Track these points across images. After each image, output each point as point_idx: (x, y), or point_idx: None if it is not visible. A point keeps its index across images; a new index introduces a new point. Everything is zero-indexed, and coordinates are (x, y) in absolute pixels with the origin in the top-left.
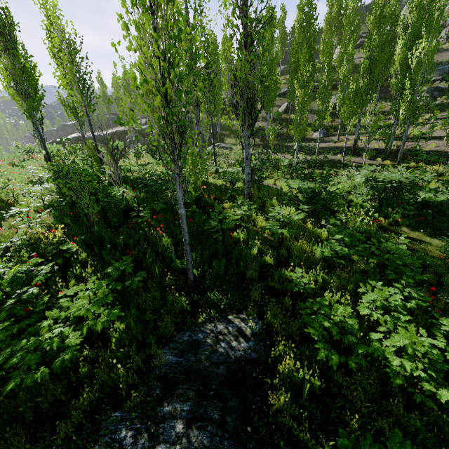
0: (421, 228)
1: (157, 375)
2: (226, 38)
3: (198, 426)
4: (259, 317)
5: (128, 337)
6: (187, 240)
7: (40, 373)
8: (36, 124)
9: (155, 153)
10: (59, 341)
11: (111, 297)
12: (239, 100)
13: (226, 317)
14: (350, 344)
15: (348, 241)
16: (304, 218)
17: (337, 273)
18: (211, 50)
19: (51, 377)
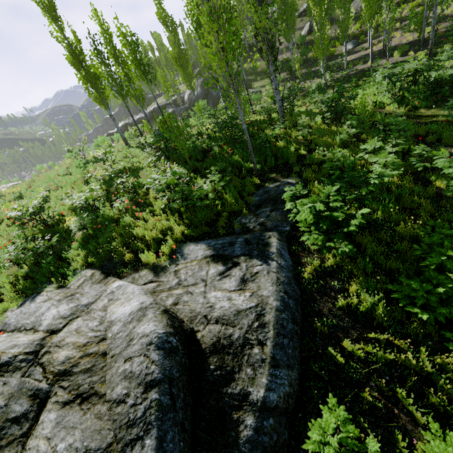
0: (437, 105)
1: (251, 205)
2: (245, 2)
3: (275, 211)
4: (299, 177)
5: (232, 196)
6: (250, 144)
7: (206, 202)
8: (129, 111)
9: (226, 95)
10: (209, 188)
11: (221, 176)
12: (262, 45)
13: (280, 181)
14: (344, 163)
15: (355, 123)
16: (330, 125)
17: (349, 146)
18: (227, 3)
19: (207, 210)
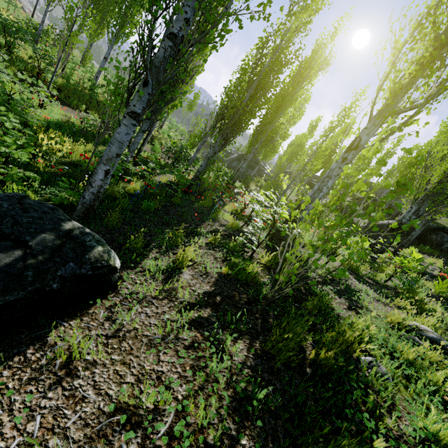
0: None
1: None
2: None
3: None
4: None
5: None
6: None
7: None
8: None
9: None
10: None
11: None
12: None
13: None
14: None
15: None
16: None
17: None
18: None
19: None
